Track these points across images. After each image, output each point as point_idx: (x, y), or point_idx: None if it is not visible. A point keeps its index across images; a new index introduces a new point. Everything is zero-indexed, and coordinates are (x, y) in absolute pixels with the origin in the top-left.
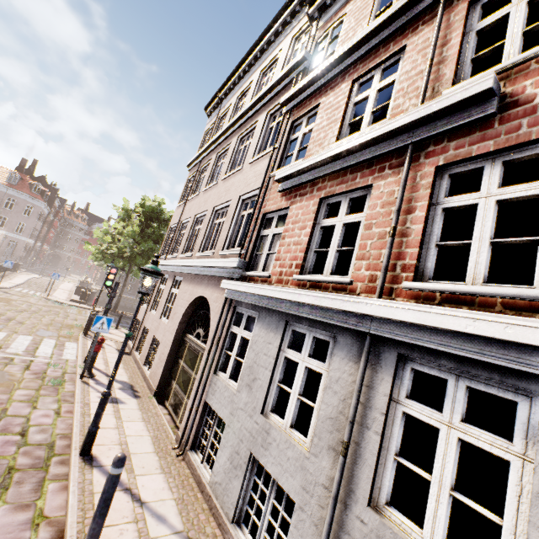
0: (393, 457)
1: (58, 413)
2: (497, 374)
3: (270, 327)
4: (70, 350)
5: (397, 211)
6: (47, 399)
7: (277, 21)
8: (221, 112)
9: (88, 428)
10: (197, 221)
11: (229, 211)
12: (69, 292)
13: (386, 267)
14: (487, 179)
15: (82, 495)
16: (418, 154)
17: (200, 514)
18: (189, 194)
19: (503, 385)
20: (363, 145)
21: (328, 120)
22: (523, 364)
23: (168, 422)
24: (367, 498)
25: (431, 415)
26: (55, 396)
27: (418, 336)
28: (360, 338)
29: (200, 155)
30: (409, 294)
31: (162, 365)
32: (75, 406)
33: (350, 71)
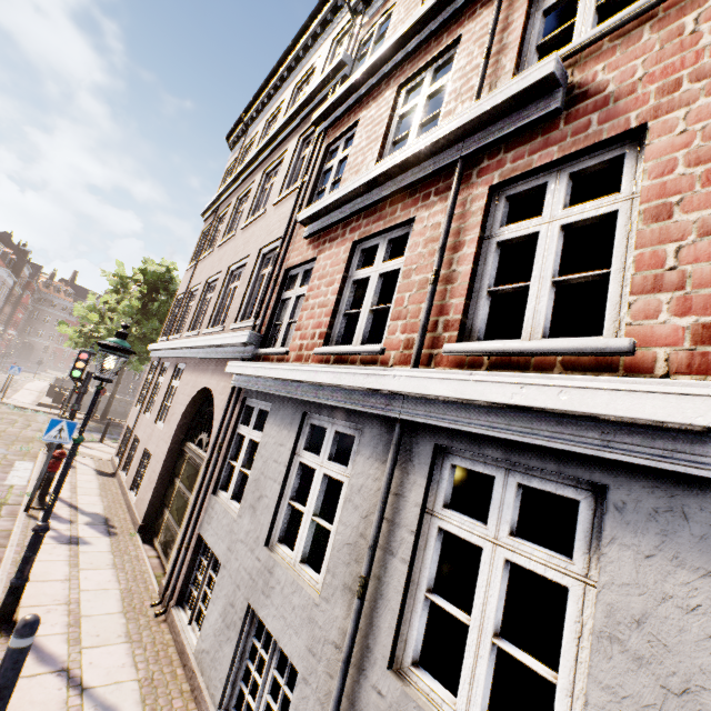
0: (424, 595)
1: None
2: (554, 462)
3: (284, 422)
4: (20, 472)
5: (441, 249)
6: None
7: (315, 19)
8: (247, 142)
9: (10, 581)
10: (209, 288)
11: (246, 270)
12: (38, 394)
13: (424, 326)
14: (550, 199)
15: None
16: (469, 172)
17: (176, 700)
18: (201, 251)
19: (562, 478)
20: (403, 165)
21: (368, 140)
22: (584, 444)
23: (153, 568)
24: (387, 658)
25: (473, 529)
26: None
27: (457, 417)
28: (391, 427)
29: (217, 199)
30: (452, 360)
31: (151, 488)
32: (6, 551)
33: (396, 74)
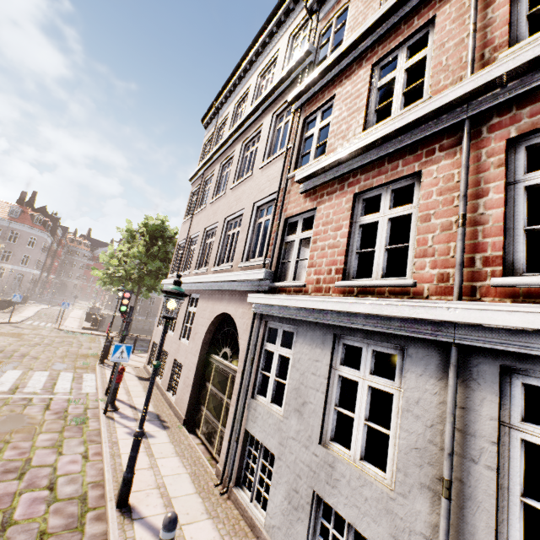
0: (519, 499)
1: (86, 456)
2: None
3: (315, 342)
4: (89, 382)
5: (464, 197)
6: (72, 442)
7: (271, 22)
8: (219, 122)
9: (123, 475)
10: (207, 235)
11: (243, 220)
12: (79, 320)
13: (461, 262)
14: None
15: None
16: (477, 129)
17: None
18: (194, 208)
19: None
20: (403, 128)
21: (349, 110)
22: None
23: (202, 453)
24: None
25: None
26: (80, 437)
27: (529, 343)
28: (440, 349)
29: (201, 167)
30: (501, 292)
31: (188, 391)
32: (103, 447)
33: (367, 55)
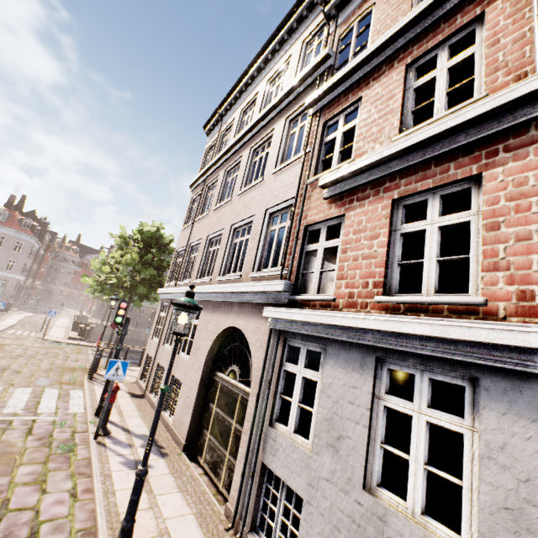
0: None
1: (74, 495)
2: None
3: (350, 365)
4: (76, 400)
5: None
6: (58, 475)
7: (282, 29)
8: (223, 128)
9: (122, 524)
10: (210, 242)
11: (254, 228)
12: (66, 329)
13: None
14: None
15: None
16: None
17: None
18: (195, 214)
19: None
20: (456, 128)
21: (380, 112)
22: None
23: (206, 486)
24: None
25: None
26: (67, 469)
27: None
28: (530, 382)
29: (204, 173)
30: None
31: (189, 412)
32: (94, 482)
33: (400, 56)
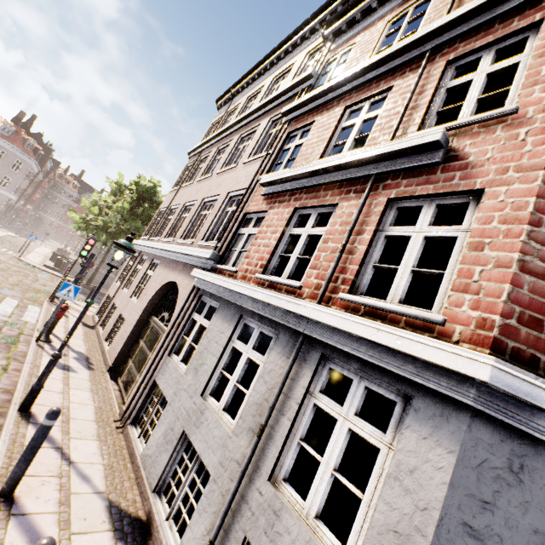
0: (298, 441)
1: (5, 369)
2: (387, 378)
3: (226, 318)
4: (32, 313)
5: (350, 231)
6: None
7: (297, 34)
8: (231, 108)
9: (32, 385)
10: (185, 209)
11: (216, 205)
12: (44, 257)
13: (329, 278)
14: (422, 217)
15: (12, 445)
16: (378, 185)
17: (126, 482)
18: (183, 181)
19: (390, 388)
20: (337, 167)
21: (318, 138)
22: (405, 371)
23: (116, 397)
24: (269, 474)
25: (334, 408)
26: (5, 353)
27: (338, 340)
28: (296, 337)
29: (202, 145)
30: (342, 304)
31: (122, 343)
32: (24, 365)
33: (346, 97)
